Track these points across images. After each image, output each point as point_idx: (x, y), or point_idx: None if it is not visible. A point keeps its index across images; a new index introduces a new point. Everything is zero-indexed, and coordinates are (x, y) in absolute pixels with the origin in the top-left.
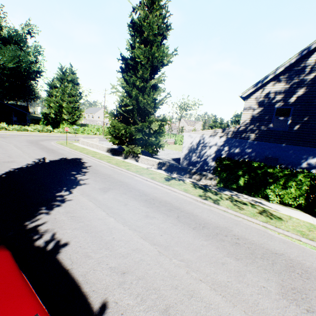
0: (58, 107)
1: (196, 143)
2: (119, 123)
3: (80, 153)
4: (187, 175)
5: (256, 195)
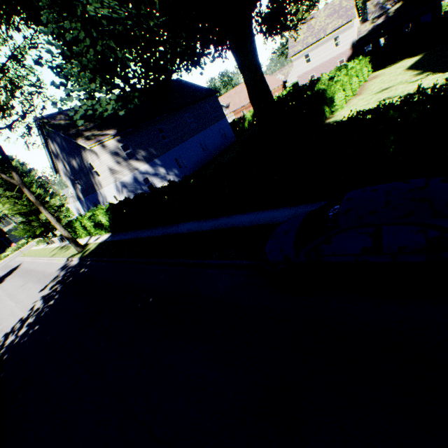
0: None
1: (76, 210)
2: (24, 229)
3: (26, 258)
4: (66, 240)
5: (81, 237)
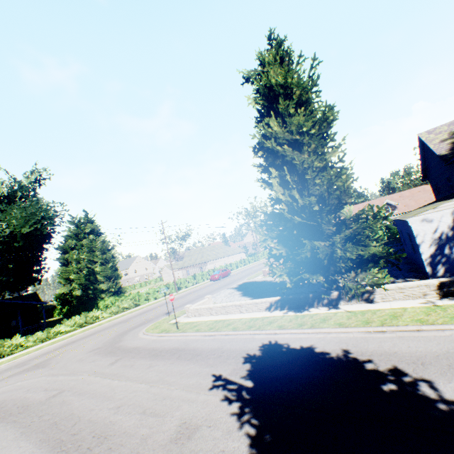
0: (83, 277)
1: (448, 226)
2: (307, 241)
3: (242, 332)
4: None
5: None
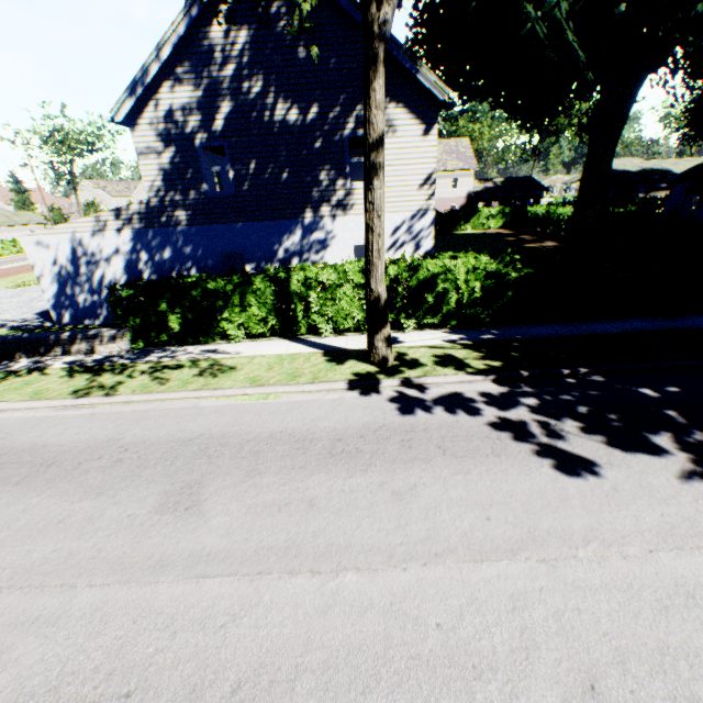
0: None
1: (70, 259)
2: None
3: None
4: (57, 349)
5: (210, 338)
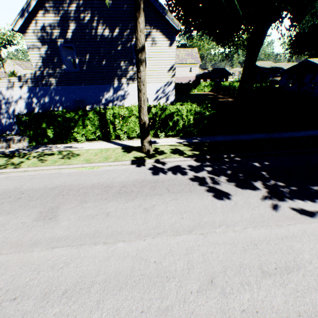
0: None
1: None
2: None
3: None
4: None
5: (69, 141)
